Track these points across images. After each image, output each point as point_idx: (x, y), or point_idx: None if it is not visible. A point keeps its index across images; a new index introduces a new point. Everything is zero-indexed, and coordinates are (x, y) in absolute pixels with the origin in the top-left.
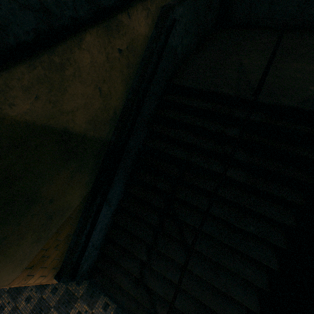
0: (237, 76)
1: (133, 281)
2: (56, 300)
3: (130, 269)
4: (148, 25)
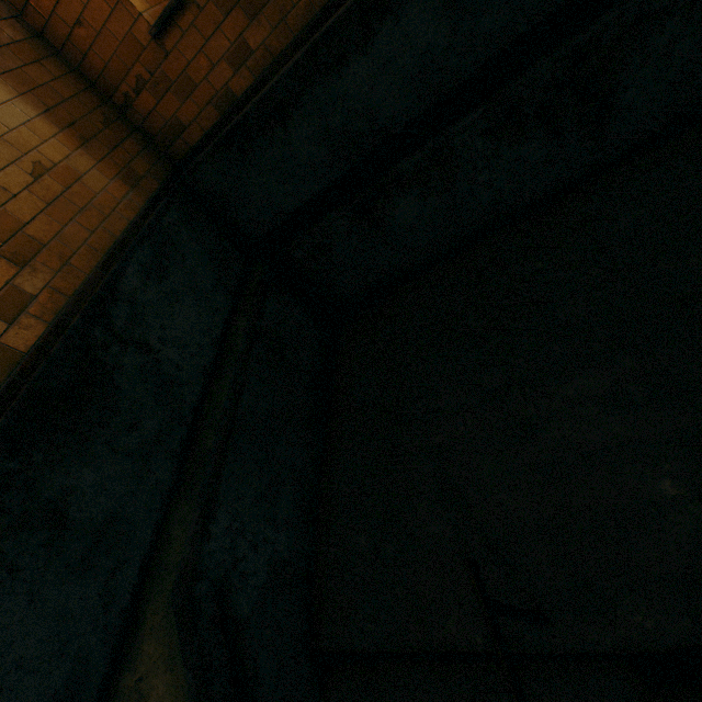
0: (452, 525)
1: None
2: None
3: None
4: (162, 696)
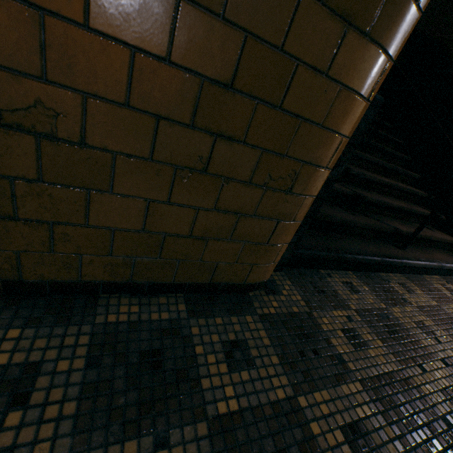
0: None
1: (346, 212)
2: (278, 369)
3: (338, 187)
4: None
